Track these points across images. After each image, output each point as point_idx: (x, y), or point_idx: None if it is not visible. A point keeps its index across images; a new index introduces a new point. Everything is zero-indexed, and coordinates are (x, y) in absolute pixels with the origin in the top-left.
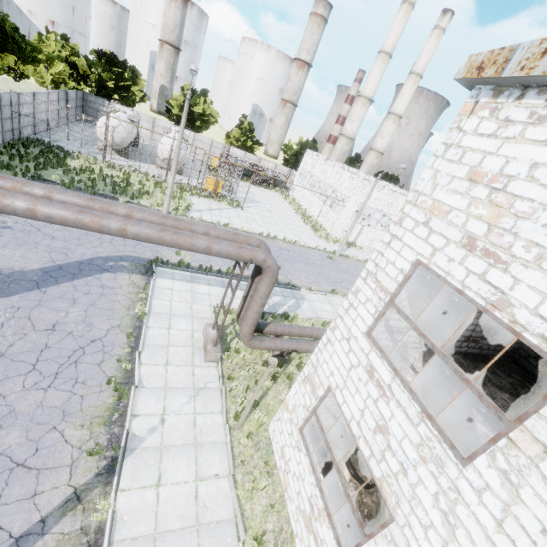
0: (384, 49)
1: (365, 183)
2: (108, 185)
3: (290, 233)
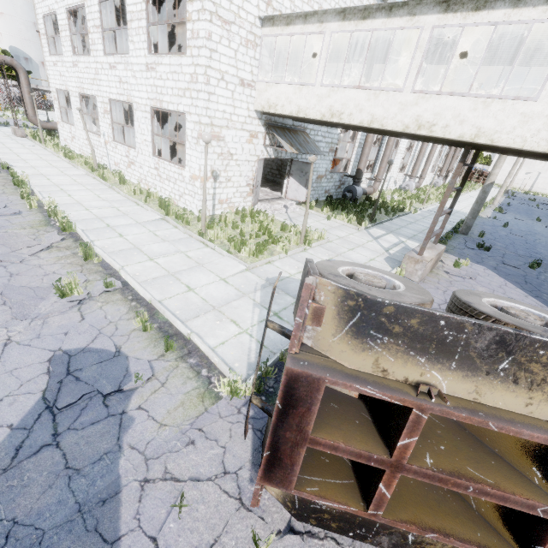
0: None
1: None
2: None
3: None
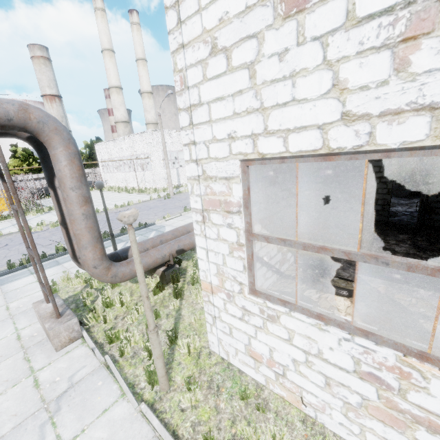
0: (104, 48)
1: (155, 134)
2: None
3: (120, 202)
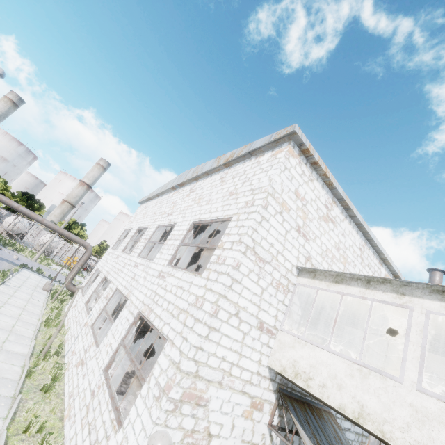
0: None
1: None
2: (1, 242)
3: None
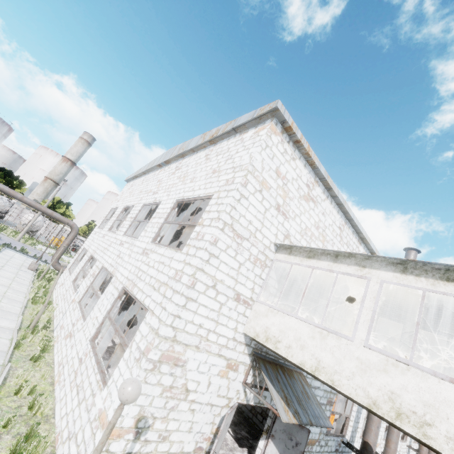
0: None
1: None
2: None
3: None
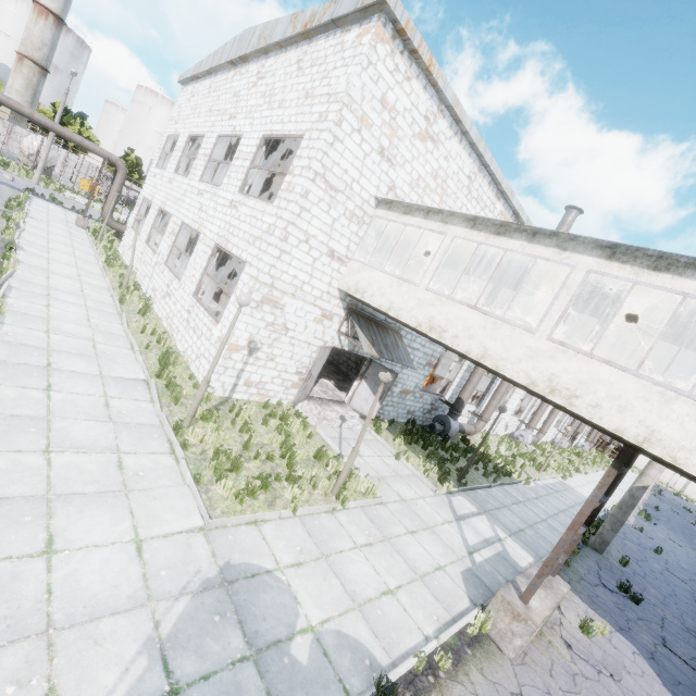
0: None
1: None
2: None
3: None
